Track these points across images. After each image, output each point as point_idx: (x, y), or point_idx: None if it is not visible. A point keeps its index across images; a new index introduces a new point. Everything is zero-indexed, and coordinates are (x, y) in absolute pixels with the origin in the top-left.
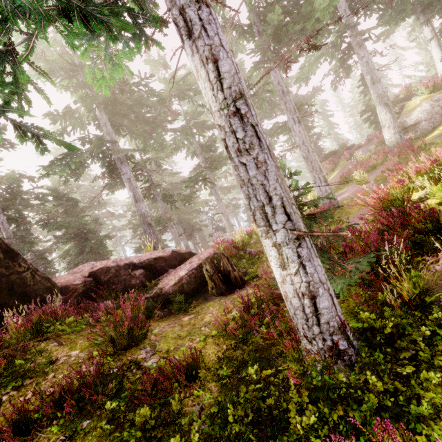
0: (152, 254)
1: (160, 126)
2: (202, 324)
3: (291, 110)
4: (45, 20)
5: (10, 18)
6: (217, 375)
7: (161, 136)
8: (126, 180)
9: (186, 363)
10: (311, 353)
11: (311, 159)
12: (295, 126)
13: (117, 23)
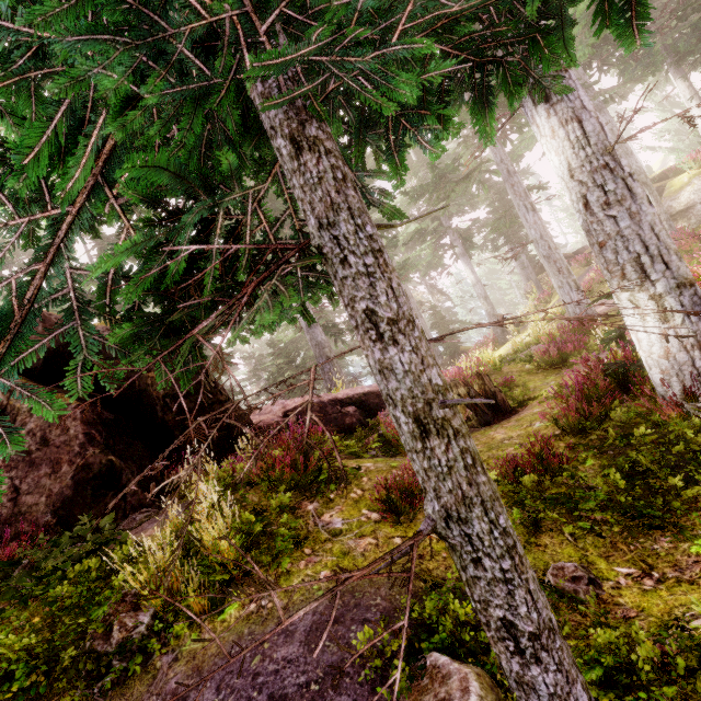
0: (354, 390)
1: None
2: (498, 440)
3: (521, 194)
4: (501, 90)
5: (465, 90)
6: (575, 460)
7: None
8: None
9: (544, 444)
10: (700, 411)
11: (555, 258)
12: (528, 216)
13: (558, 89)
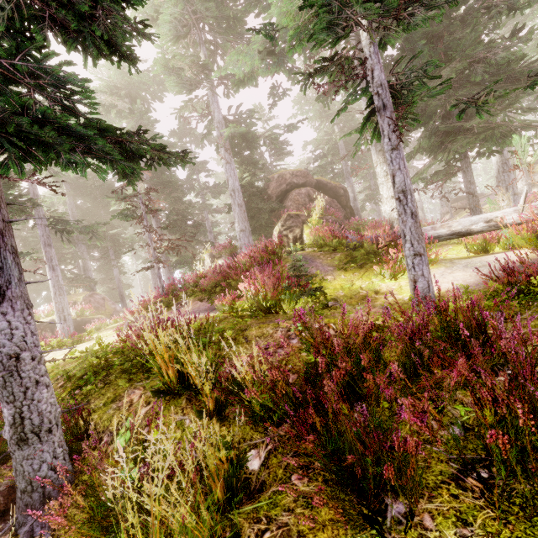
0: None
1: (368, 155)
2: None
3: None
4: None
5: None
6: None
7: (365, 161)
8: (350, 186)
9: None
10: None
11: None
12: None
13: None
